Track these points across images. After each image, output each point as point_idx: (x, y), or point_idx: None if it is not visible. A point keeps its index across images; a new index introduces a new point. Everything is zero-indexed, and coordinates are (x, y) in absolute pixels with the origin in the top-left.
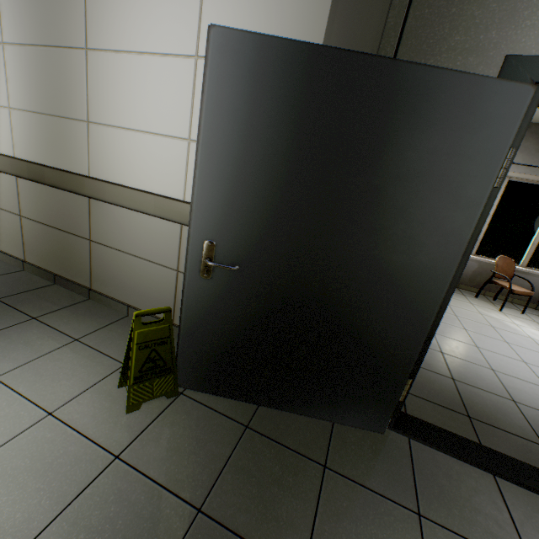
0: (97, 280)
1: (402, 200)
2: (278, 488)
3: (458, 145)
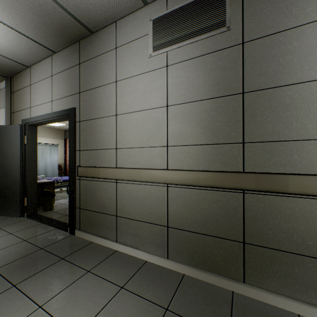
0: None
1: (6, 150)
2: None
3: (12, 137)
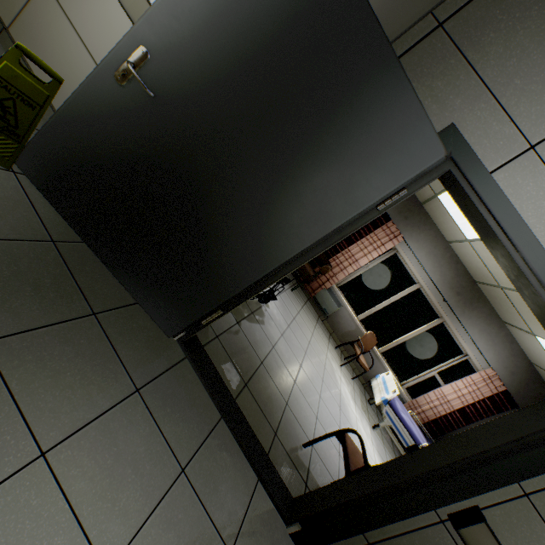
0: (21, 25)
1: (315, 158)
2: (33, 289)
3: (378, 151)
